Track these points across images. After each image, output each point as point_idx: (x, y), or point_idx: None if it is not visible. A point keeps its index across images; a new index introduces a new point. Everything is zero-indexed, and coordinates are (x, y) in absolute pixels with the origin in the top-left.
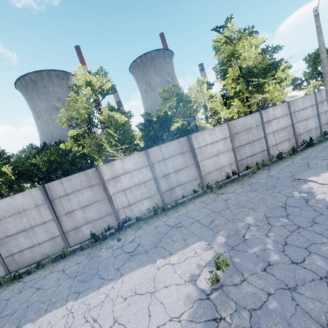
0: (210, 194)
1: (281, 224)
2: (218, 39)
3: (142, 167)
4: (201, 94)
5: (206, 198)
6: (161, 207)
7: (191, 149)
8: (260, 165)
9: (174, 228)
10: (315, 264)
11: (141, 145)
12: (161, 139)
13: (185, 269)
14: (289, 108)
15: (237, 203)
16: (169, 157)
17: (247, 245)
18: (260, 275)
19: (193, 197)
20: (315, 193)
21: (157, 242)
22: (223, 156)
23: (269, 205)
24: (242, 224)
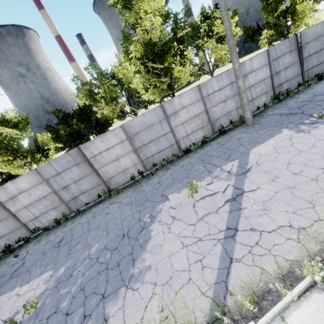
0: (107, 201)
1: (102, 260)
2: (116, 1)
3: (37, 184)
4: (122, 73)
5: (100, 207)
6: (63, 218)
7: (86, 159)
8: (165, 162)
9: (53, 248)
10: (74, 318)
11: (58, 145)
12: (81, 135)
13: (19, 303)
14: (200, 93)
15: (108, 221)
16: (63, 171)
17: (66, 283)
18: (41, 323)
19: (96, 203)
20: (155, 220)
21: (33, 264)
22: (124, 159)
23: (119, 231)
24: (86, 253)
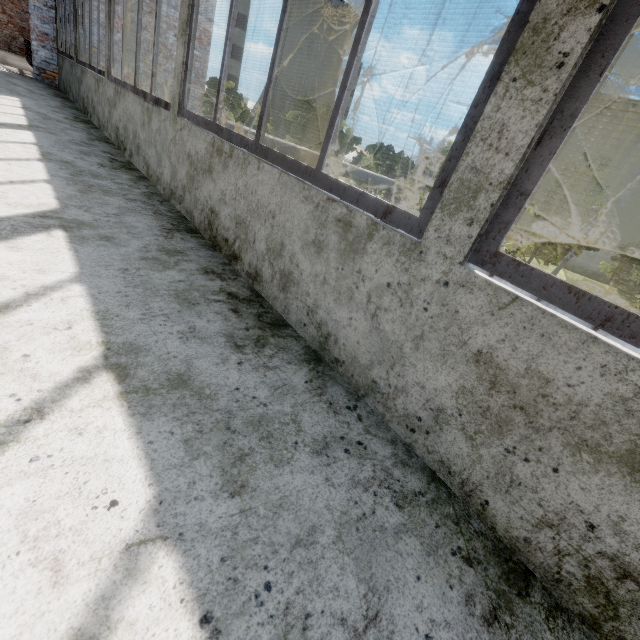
0: None
1: None
2: None
3: None
4: None
5: None
6: None
7: None
8: None
9: None
10: None
11: None
12: None
13: None
14: None
15: None
16: None
17: None
18: None
19: None
20: None
21: None
22: None
23: None
24: None
